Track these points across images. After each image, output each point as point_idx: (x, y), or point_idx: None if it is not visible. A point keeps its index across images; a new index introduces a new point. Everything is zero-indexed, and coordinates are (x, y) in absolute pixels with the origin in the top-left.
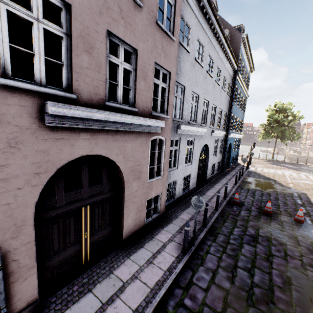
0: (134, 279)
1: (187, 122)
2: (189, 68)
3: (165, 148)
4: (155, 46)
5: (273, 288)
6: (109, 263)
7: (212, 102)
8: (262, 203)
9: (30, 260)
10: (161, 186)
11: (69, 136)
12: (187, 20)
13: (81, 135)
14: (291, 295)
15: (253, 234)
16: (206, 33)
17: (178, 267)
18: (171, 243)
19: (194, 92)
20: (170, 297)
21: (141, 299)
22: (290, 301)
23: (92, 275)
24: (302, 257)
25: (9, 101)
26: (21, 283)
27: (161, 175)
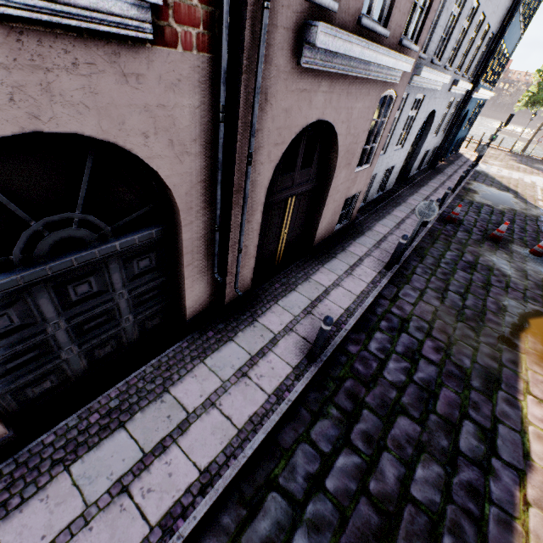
0: (336, 286)
1: (429, 60)
2: None
3: (389, 115)
4: None
5: (485, 312)
6: (303, 269)
7: (483, 8)
8: (489, 225)
9: (253, 250)
10: (364, 180)
11: (311, 86)
12: None
13: (321, 84)
14: (503, 319)
15: (471, 261)
16: None
17: (382, 282)
18: (369, 258)
19: None
20: (377, 305)
21: (349, 302)
22: (501, 323)
23: (289, 277)
24: (527, 291)
25: (278, 20)
26: (245, 270)
27: (369, 164)
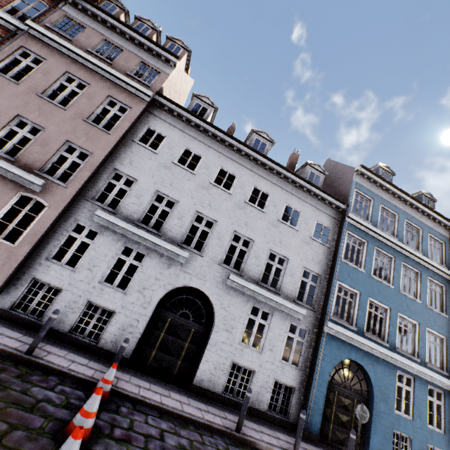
0: None
1: (131, 221)
2: (154, 166)
3: (42, 215)
4: (74, 132)
5: None
6: None
7: (233, 228)
8: None
9: None
10: (4, 256)
11: None
12: (161, 132)
13: None
14: None
15: None
16: (212, 147)
17: None
18: None
19: (166, 194)
20: None
21: None
22: None
23: None
24: None
25: None
26: None
27: (15, 244)
